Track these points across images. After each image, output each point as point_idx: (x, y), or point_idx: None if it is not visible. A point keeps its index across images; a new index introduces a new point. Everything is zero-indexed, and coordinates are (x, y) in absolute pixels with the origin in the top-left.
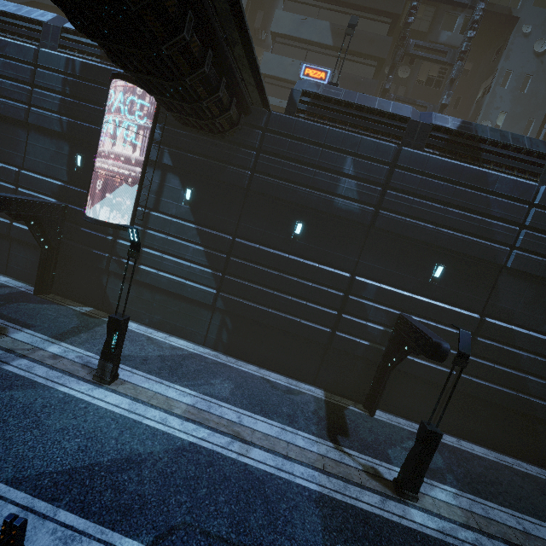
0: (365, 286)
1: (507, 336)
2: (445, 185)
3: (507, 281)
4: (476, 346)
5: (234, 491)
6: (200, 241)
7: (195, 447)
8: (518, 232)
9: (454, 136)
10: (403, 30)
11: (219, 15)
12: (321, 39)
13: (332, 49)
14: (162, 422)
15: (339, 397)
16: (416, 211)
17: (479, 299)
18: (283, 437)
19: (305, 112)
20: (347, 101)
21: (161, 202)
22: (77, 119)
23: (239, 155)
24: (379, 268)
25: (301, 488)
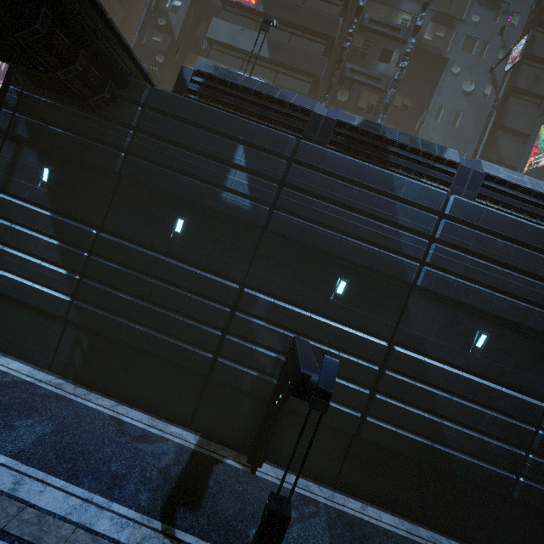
0: (255, 300)
1: (419, 370)
2: (348, 186)
3: (418, 302)
4: (384, 382)
5: None
6: (54, 233)
7: None
8: (428, 245)
9: (360, 135)
10: (340, 53)
11: None
12: (257, 51)
13: (268, 62)
14: None
15: (217, 446)
16: (316, 213)
17: (388, 322)
18: (77, 516)
19: (198, 93)
20: (245, 86)
21: (12, 182)
22: None
23: (111, 133)
24: (273, 279)
25: None
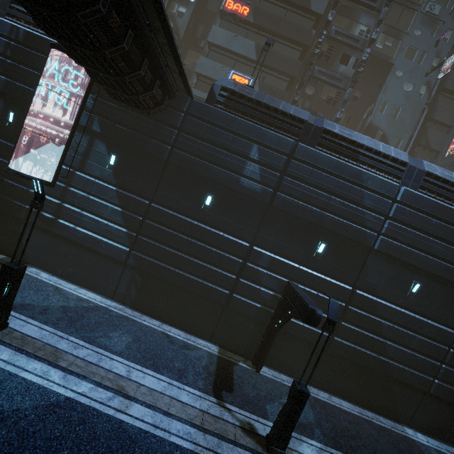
0: (261, 255)
1: (372, 306)
2: (330, 177)
3: (374, 260)
4: (348, 314)
5: (99, 452)
6: (118, 203)
7: (71, 403)
8: (383, 221)
9: (339, 139)
10: (311, 58)
11: (142, 2)
12: (247, 54)
13: (255, 63)
14: (42, 375)
15: (231, 354)
16: (306, 196)
17: (352, 273)
18: (169, 392)
19: (223, 104)
20: (258, 100)
21: (87, 164)
22: (14, 79)
23: (162, 131)
24: (274, 241)
25: (174, 447)
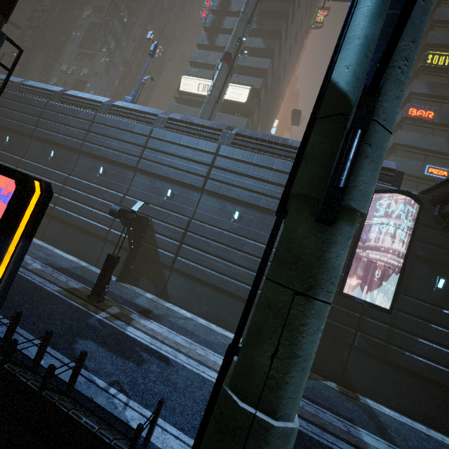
0: None
1: None
2: None
3: None
4: None
5: None
6: None
7: None
8: None
9: None
10: None
11: None
12: (439, 149)
13: (448, 156)
14: None
15: None
16: None
17: None
18: None
19: None
20: None
21: (410, 287)
22: None
23: None
24: None
25: None
